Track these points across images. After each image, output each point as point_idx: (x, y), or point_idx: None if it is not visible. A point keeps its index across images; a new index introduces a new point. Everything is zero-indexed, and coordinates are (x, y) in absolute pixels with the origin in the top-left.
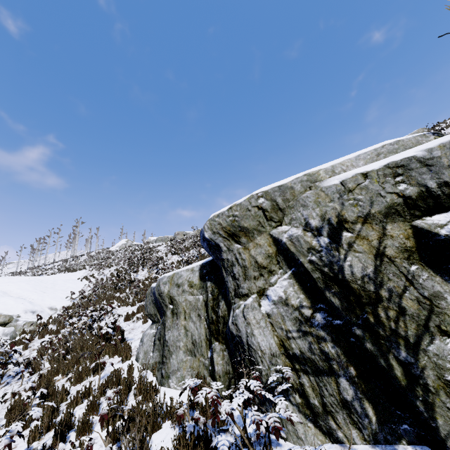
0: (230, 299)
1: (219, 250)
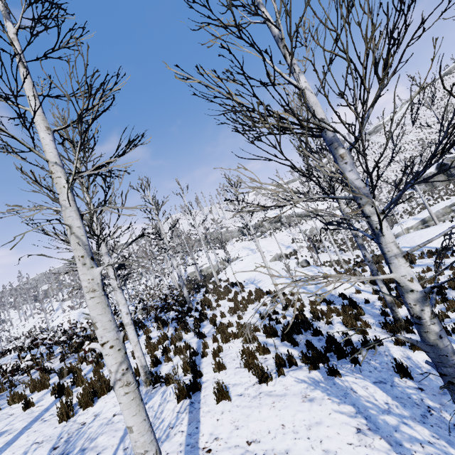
0: (452, 170)
1: (448, 164)
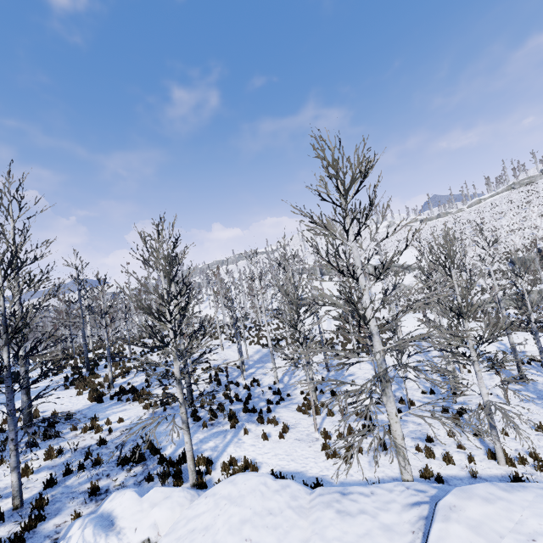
0: None
1: None
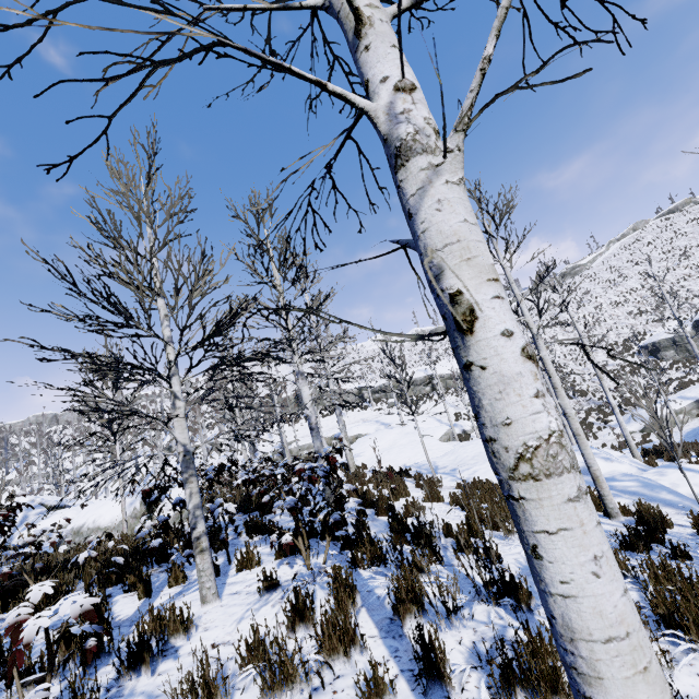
0: None
1: None
